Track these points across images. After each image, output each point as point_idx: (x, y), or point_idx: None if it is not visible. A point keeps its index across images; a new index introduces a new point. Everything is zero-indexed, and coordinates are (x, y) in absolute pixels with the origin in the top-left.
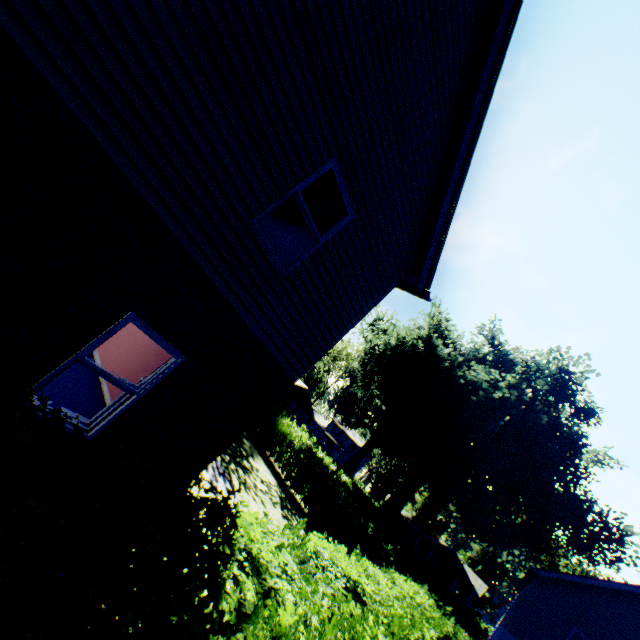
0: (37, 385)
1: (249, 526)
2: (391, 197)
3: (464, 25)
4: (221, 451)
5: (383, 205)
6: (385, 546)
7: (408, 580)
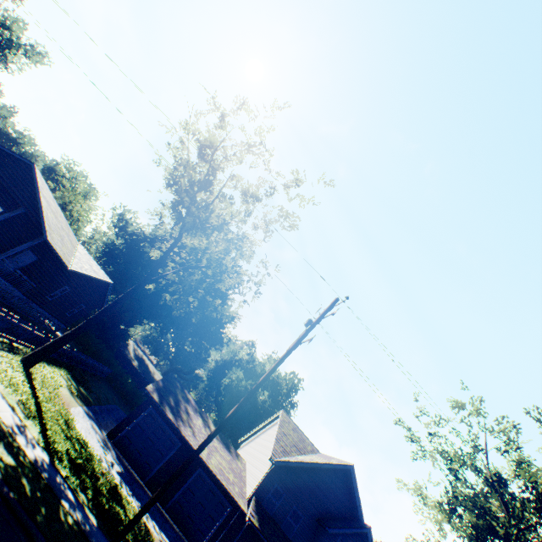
0: None
1: None
2: None
3: None
4: None
5: None
6: None
7: None
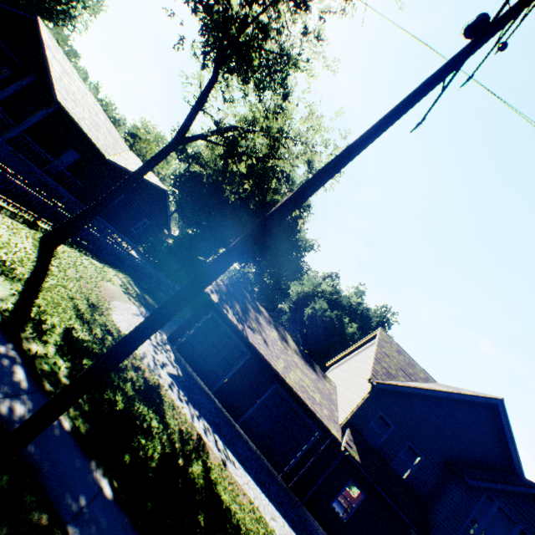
0: None
1: None
2: None
3: None
4: None
5: None
6: None
7: None
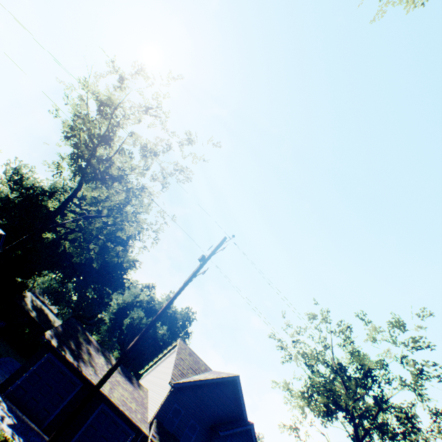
0: None
1: None
2: None
3: None
4: None
5: None
6: None
7: None
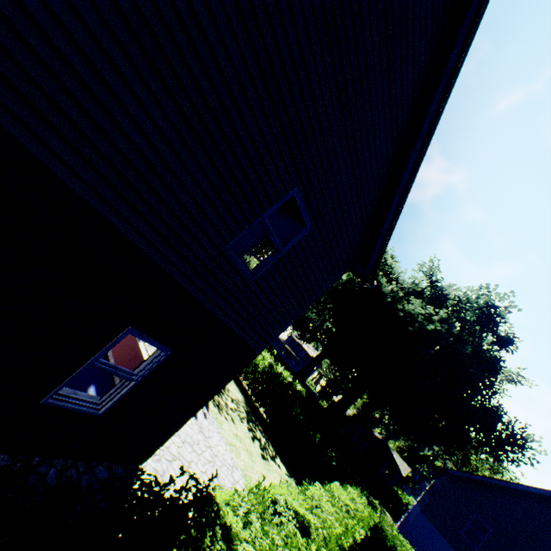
0: (60, 386)
1: (224, 506)
2: (345, 207)
3: (419, 55)
4: (201, 408)
5: (337, 214)
6: (329, 453)
7: (345, 491)
